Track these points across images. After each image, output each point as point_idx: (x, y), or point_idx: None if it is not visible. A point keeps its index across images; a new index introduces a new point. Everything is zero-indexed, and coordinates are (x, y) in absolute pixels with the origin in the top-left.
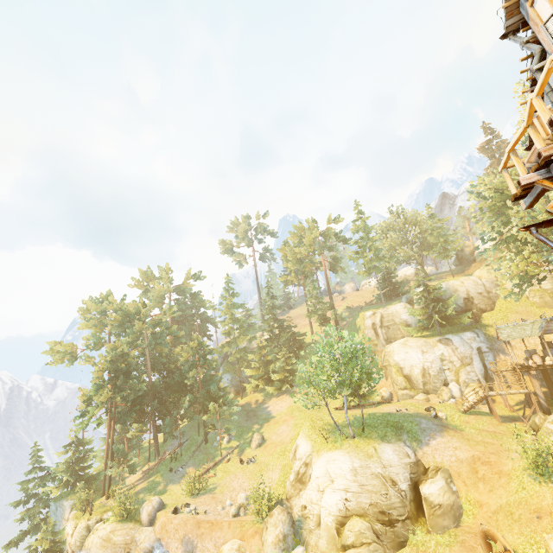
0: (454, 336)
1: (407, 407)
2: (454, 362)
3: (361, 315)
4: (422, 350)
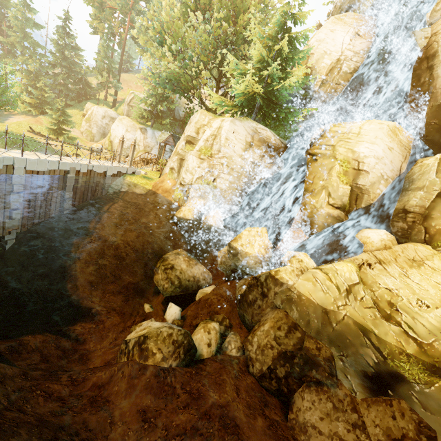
0: (150, 129)
1: (63, 147)
2: (140, 146)
3: (128, 91)
4: (127, 129)
